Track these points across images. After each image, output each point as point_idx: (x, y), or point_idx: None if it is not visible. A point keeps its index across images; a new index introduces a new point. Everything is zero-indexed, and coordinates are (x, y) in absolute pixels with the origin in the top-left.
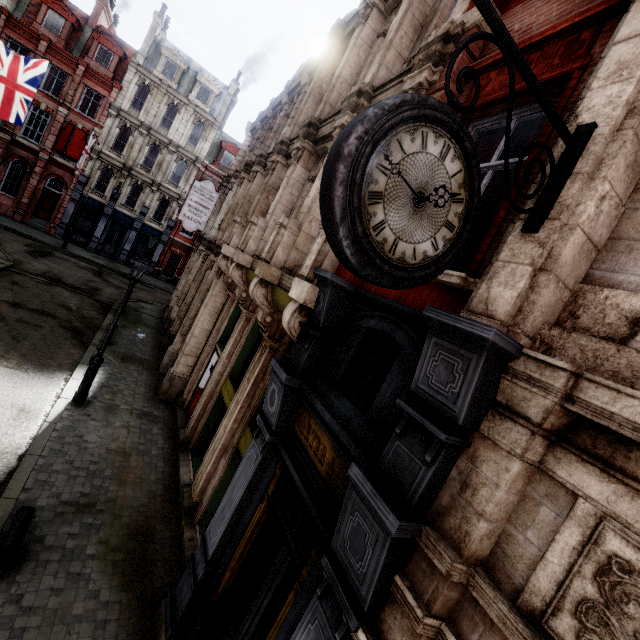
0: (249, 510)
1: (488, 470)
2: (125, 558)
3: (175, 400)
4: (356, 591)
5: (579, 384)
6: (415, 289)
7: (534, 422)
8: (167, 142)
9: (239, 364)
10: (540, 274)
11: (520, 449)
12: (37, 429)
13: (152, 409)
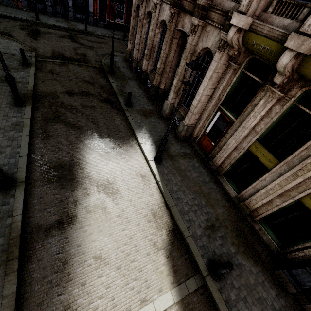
0: None
1: None
2: (245, 248)
3: (188, 138)
4: None
5: None
6: None
7: None
8: None
9: (265, 133)
10: None
11: None
12: (157, 186)
13: (184, 149)
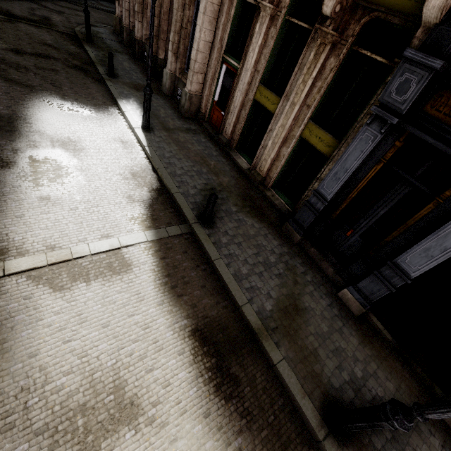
0: (362, 171)
1: None
2: (250, 210)
3: (196, 115)
4: None
5: None
6: None
7: None
8: None
9: (268, 71)
10: None
11: None
12: (143, 152)
13: (188, 125)
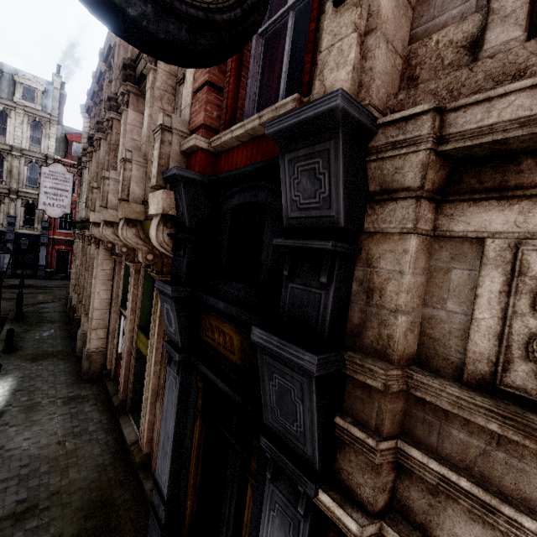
0: (187, 434)
1: (387, 263)
2: None
3: (100, 374)
4: (302, 455)
5: (446, 121)
6: (261, 146)
7: (414, 188)
8: (8, 149)
9: (145, 314)
10: (367, 38)
11: (411, 222)
12: None
13: (78, 391)
